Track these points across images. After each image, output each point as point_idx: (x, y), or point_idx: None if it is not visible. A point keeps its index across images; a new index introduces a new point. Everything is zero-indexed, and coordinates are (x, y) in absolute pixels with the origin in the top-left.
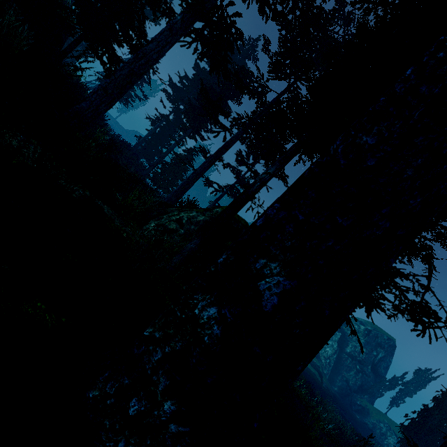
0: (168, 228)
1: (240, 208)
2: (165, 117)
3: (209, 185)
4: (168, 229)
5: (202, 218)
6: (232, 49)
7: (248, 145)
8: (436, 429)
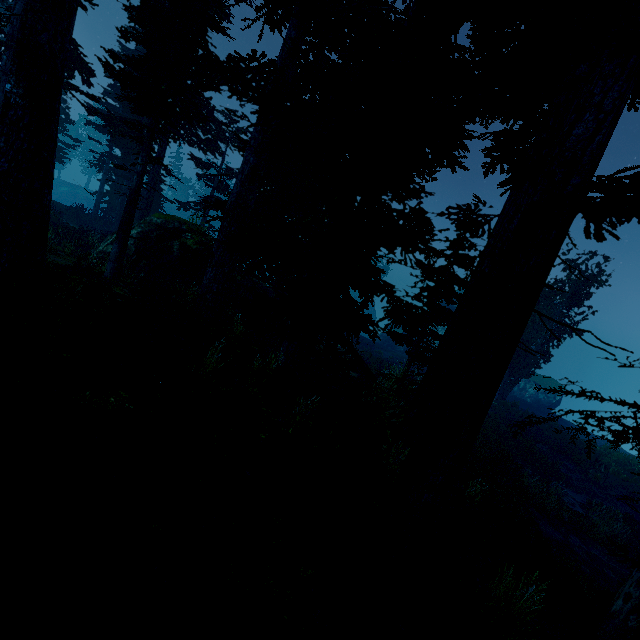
0: (108, 252)
1: (134, 204)
2: (107, 155)
3: (184, 208)
4: (108, 253)
5: (133, 231)
6: (80, 56)
7: (188, 143)
8: (519, 344)
